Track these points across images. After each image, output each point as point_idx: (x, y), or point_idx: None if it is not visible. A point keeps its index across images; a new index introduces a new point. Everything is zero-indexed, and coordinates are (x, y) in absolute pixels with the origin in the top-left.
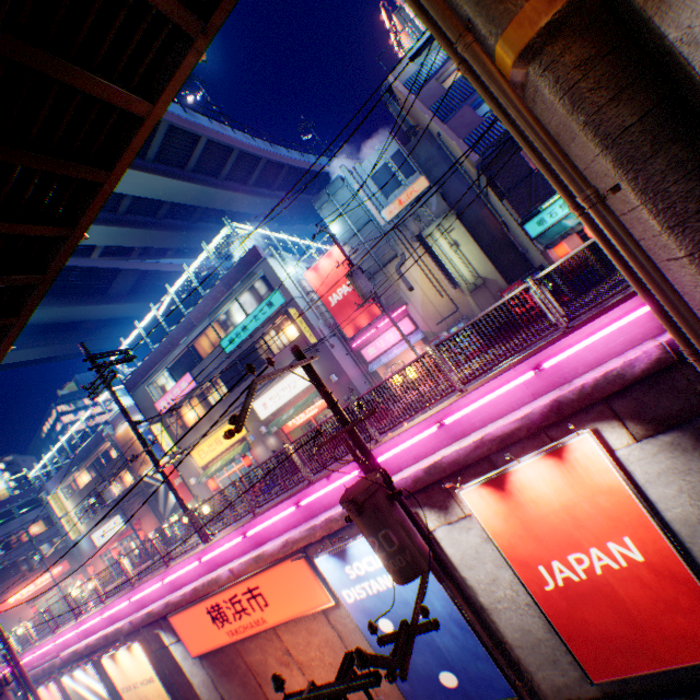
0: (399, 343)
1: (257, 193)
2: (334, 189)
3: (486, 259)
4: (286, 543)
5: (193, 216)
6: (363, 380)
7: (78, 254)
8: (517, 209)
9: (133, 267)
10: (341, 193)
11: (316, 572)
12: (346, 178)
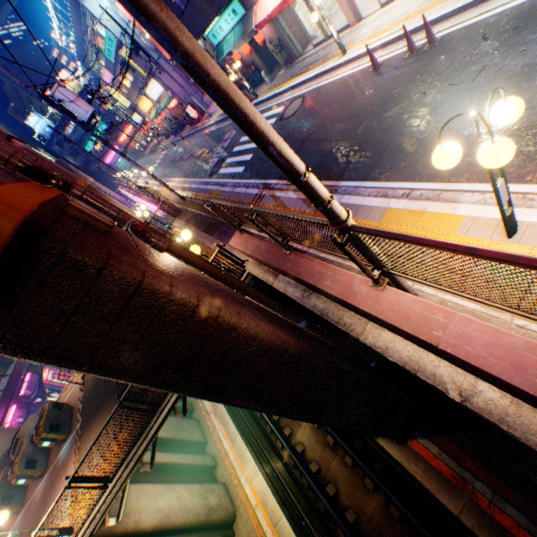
0: None
1: None
2: None
3: None
4: None
5: None
6: (190, 88)
7: None
8: None
9: None
10: None
11: None
12: None
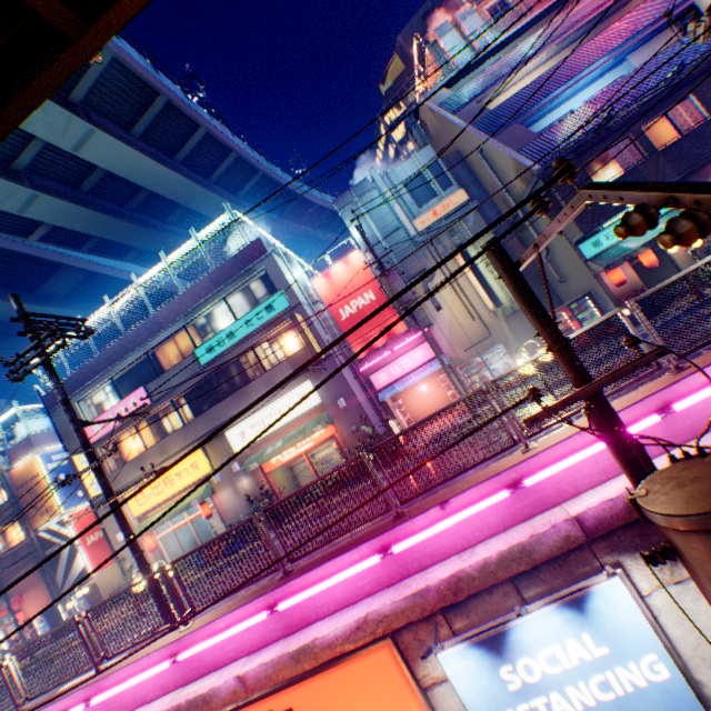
0: (418, 370)
1: (246, 206)
2: (360, 190)
3: None
4: (361, 623)
5: (168, 216)
6: (372, 410)
7: (11, 231)
8: (580, 223)
9: (80, 265)
10: (369, 195)
11: (414, 678)
12: (374, 182)
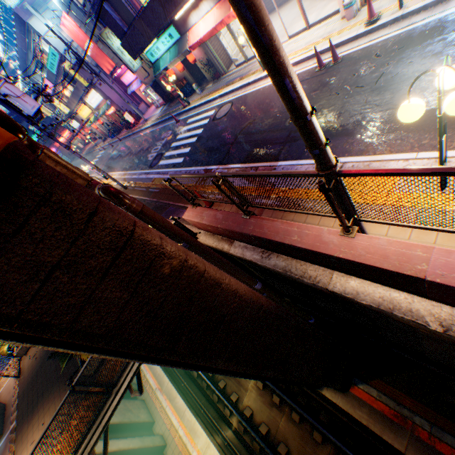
0: (135, 82)
1: None
2: None
3: None
4: None
5: None
6: (127, 98)
7: None
8: (130, 55)
9: None
10: None
11: None
12: None
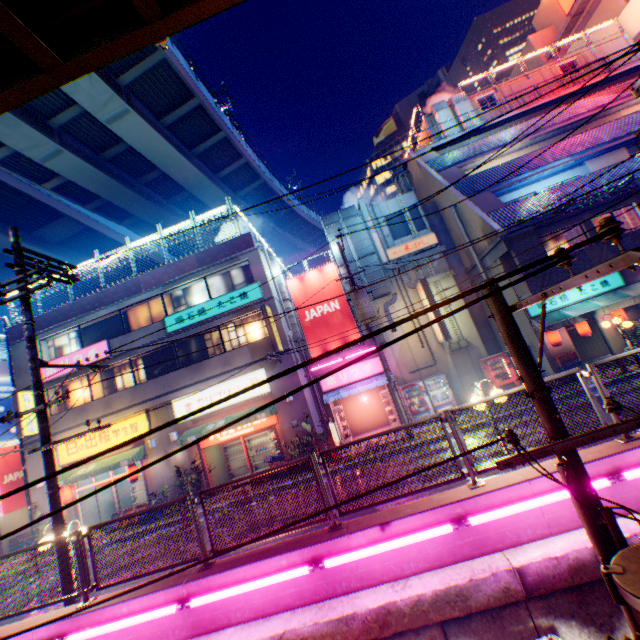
0: (364, 381)
1: (242, 204)
2: (347, 214)
3: (472, 325)
4: None
5: (172, 196)
6: (315, 409)
7: (28, 175)
8: (530, 285)
9: (80, 219)
10: (353, 219)
11: None
12: (360, 210)
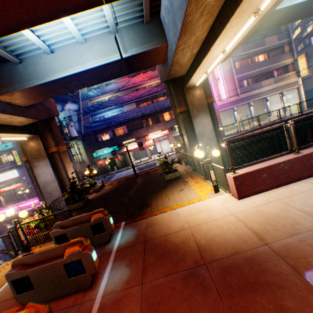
0: None
1: None
2: None
3: (87, 156)
4: None
5: None
6: None
7: None
8: (90, 150)
9: None
10: None
11: None
12: None
